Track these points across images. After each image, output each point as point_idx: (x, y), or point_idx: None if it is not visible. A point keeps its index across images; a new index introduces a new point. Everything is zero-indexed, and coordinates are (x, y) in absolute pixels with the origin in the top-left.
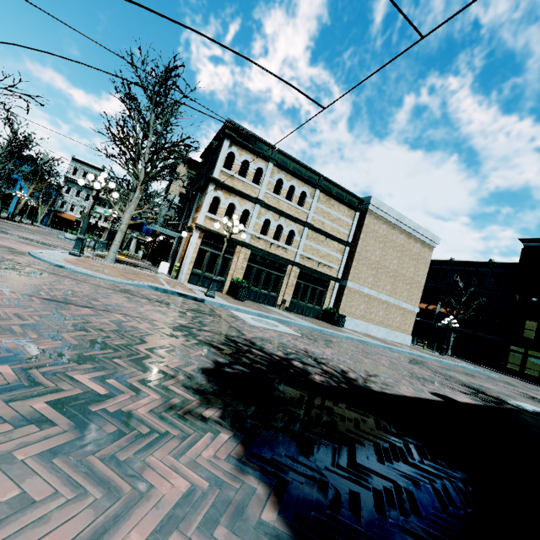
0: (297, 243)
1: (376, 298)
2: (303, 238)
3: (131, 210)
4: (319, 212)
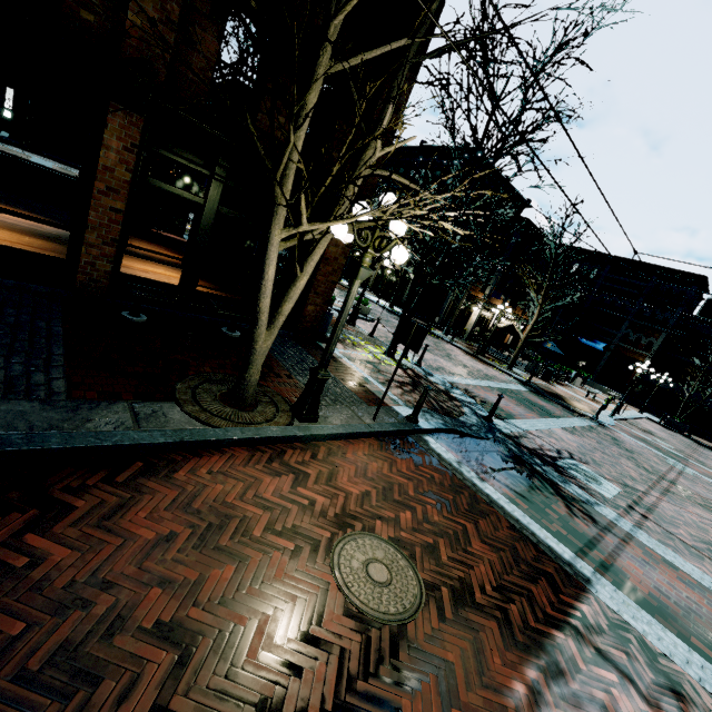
0: None
1: None
2: None
3: None
4: None
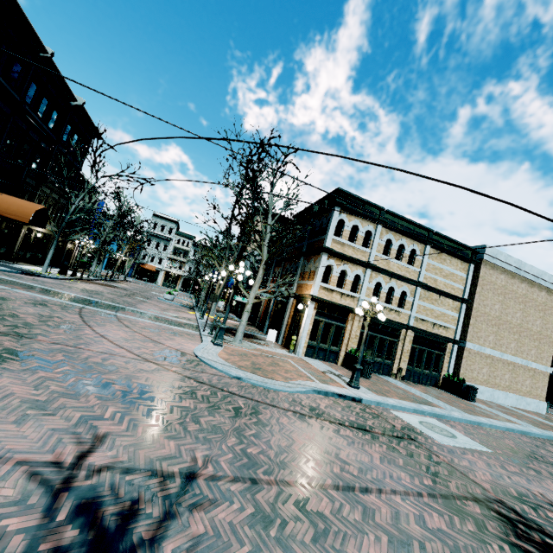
0: (409, 304)
1: (500, 359)
2: (416, 299)
3: (255, 289)
4: (430, 268)
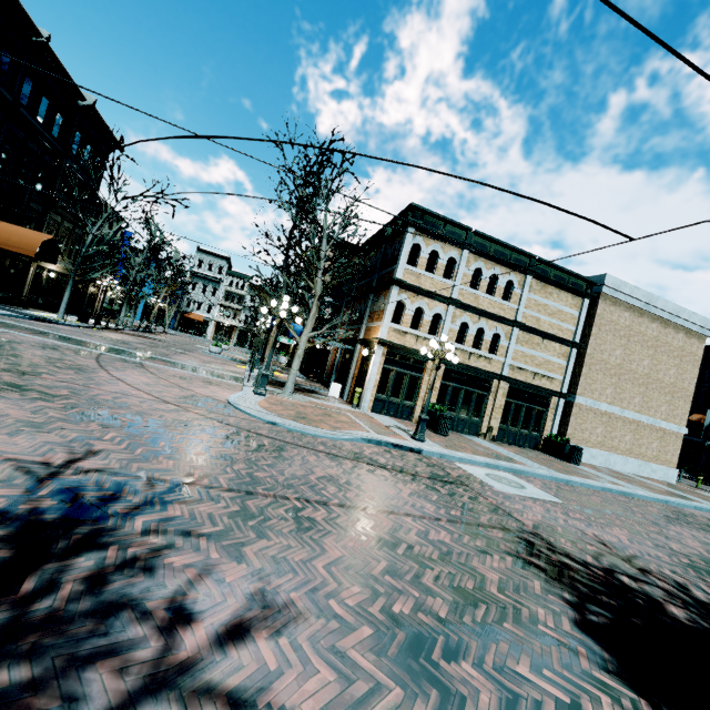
0: (504, 350)
1: (619, 416)
2: (512, 342)
3: (308, 331)
4: (531, 305)
